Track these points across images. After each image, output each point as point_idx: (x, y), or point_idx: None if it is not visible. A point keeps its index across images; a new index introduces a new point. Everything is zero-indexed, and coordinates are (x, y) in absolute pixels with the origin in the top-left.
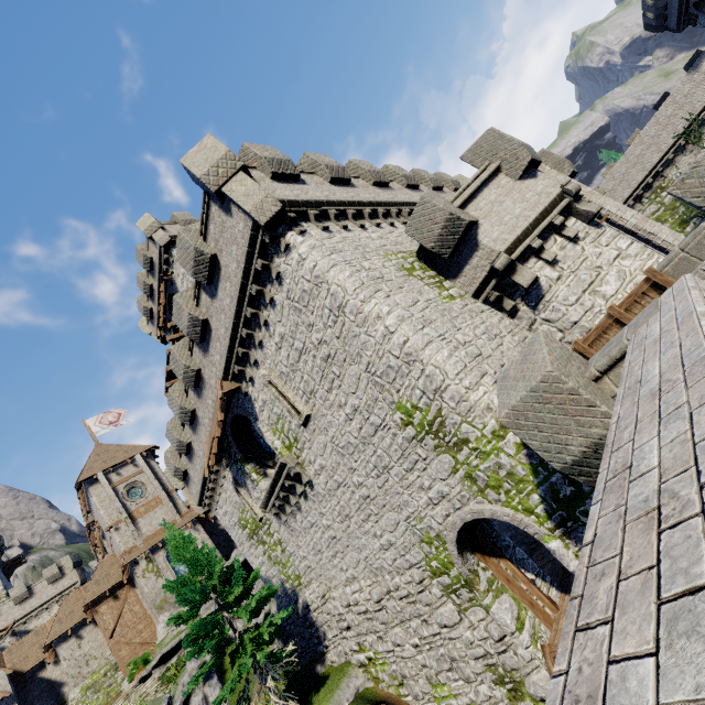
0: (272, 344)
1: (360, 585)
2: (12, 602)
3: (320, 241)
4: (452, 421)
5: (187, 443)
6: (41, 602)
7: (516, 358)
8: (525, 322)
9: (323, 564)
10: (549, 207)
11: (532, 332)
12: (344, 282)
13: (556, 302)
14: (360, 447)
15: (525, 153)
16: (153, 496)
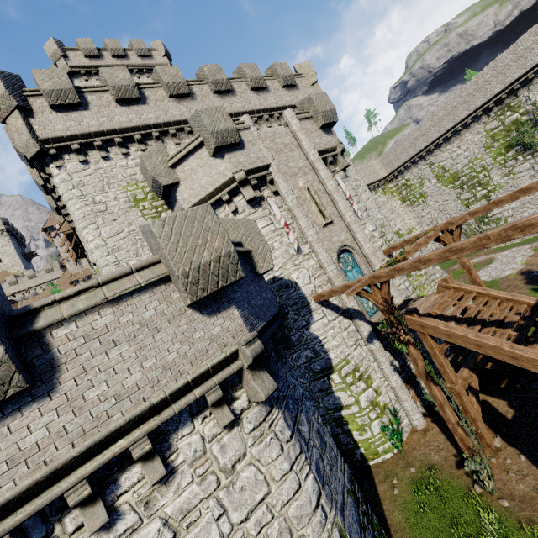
0: None
1: None
2: (27, 277)
3: (69, 176)
4: None
5: None
6: (43, 281)
7: None
8: None
9: None
10: (222, 186)
11: None
12: (74, 212)
13: None
14: None
15: (212, 141)
16: None
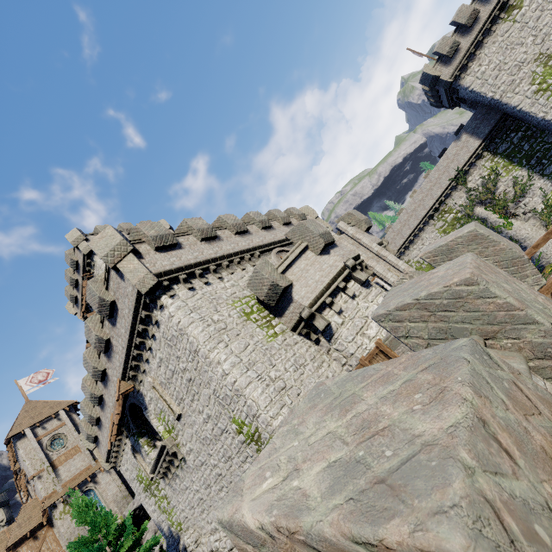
0: (155, 362)
1: (220, 535)
2: None
3: (184, 302)
4: (264, 436)
5: (97, 417)
6: None
7: (286, 416)
8: (325, 348)
9: (195, 516)
10: (336, 275)
11: (329, 355)
12: (197, 336)
13: (341, 339)
14: (214, 441)
15: (321, 241)
16: (73, 445)
